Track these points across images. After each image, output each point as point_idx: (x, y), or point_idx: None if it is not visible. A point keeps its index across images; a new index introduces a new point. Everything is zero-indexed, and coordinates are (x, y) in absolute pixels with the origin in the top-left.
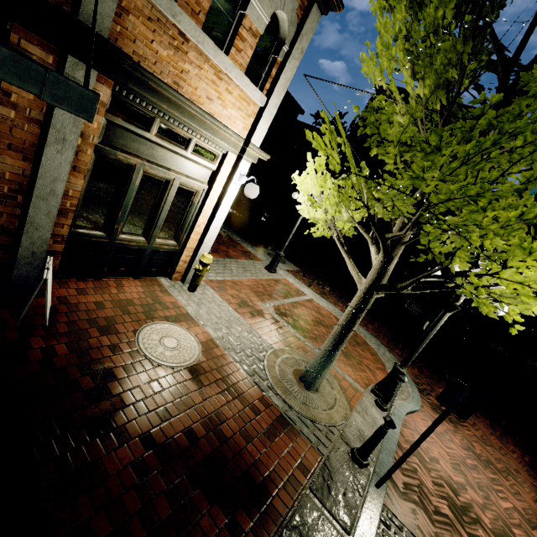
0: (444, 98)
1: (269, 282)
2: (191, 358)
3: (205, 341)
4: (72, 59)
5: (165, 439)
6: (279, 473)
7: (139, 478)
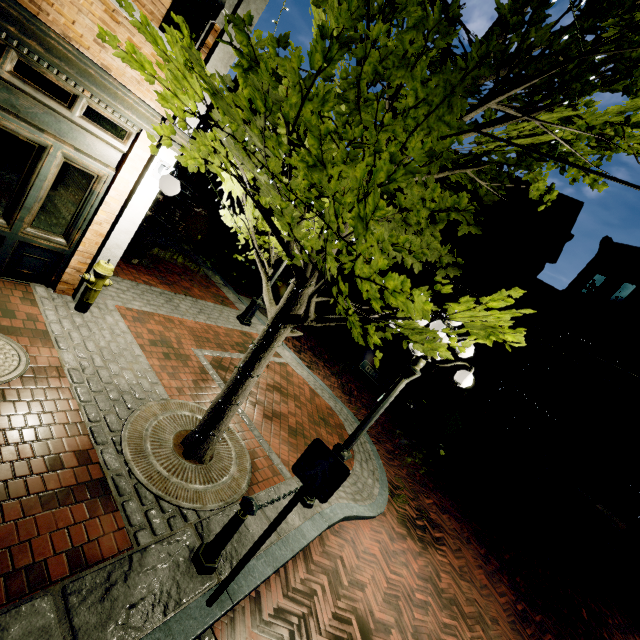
0: None
1: (232, 332)
2: None
3: (47, 367)
4: None
5: None
6: (20, 557)
7: None
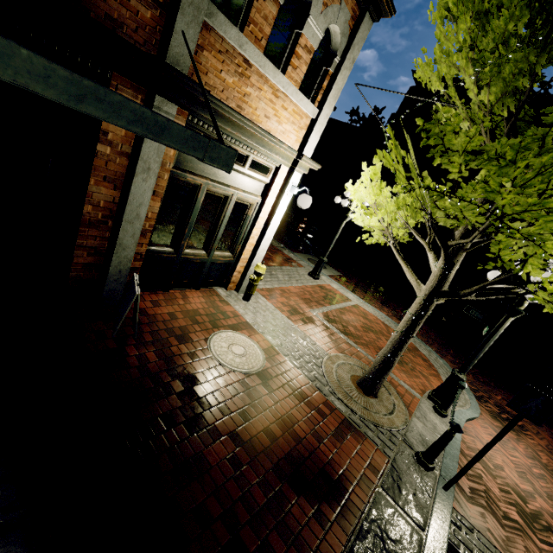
0: (512, 105)
1: (314, 288)
2: (258, 364)
3: (267, 348)
4: (159, 98)
5: (249, 437)
6: (352, 472)
7: (235, 470)
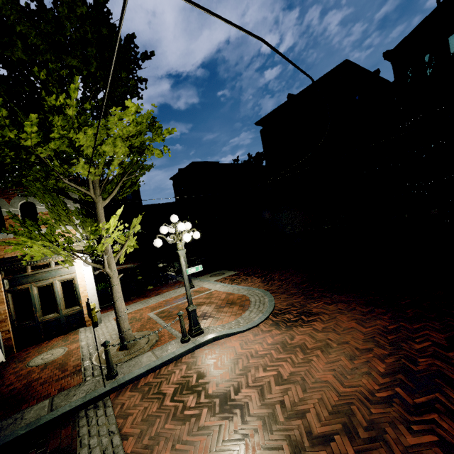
0: None
1: (179, 296)
2: (52, 359)
3: (74, 349)
4: None
5: (1, 394)
6: (45, 394)
7: None
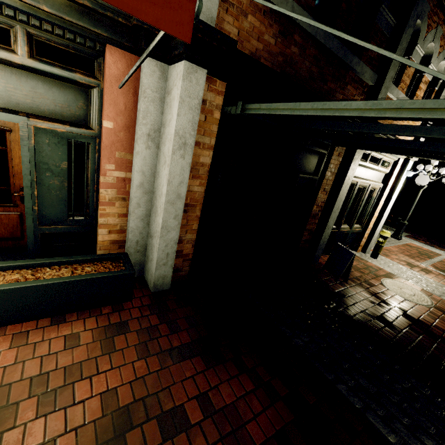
0: None
1: (405, 247)
2: (428, 301)
3: (420, 291)
4: None
5: None
6: None
7: None
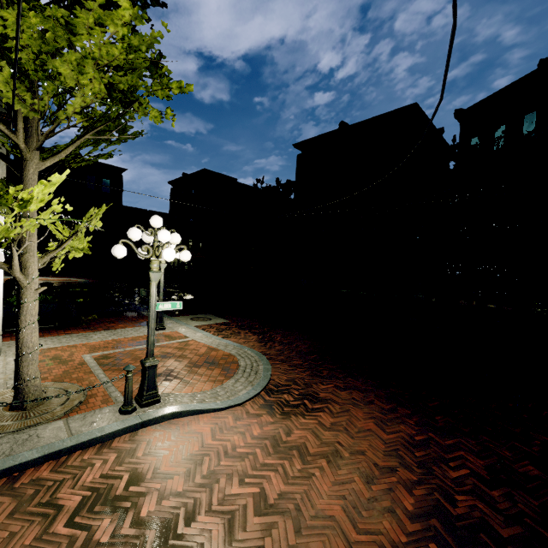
0: None
1: (140, 337)
2: None
3: None
4: None
5: None
6: None
7: None
